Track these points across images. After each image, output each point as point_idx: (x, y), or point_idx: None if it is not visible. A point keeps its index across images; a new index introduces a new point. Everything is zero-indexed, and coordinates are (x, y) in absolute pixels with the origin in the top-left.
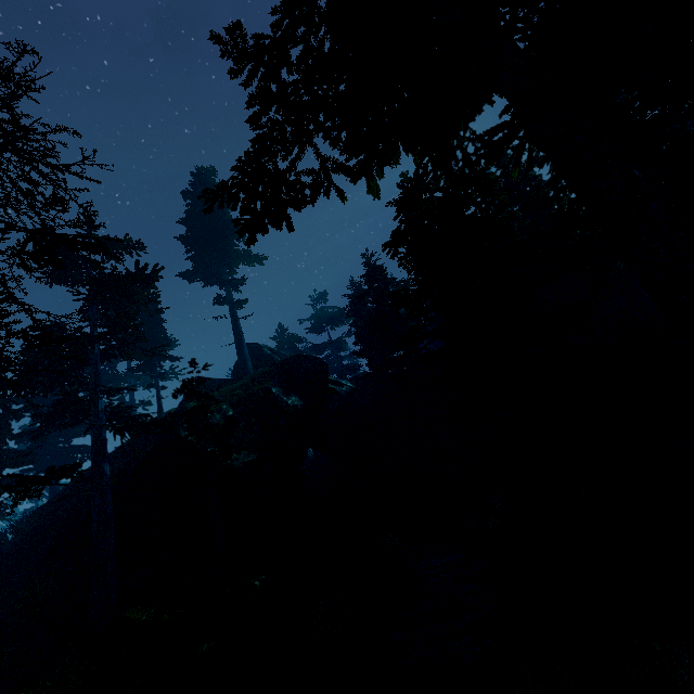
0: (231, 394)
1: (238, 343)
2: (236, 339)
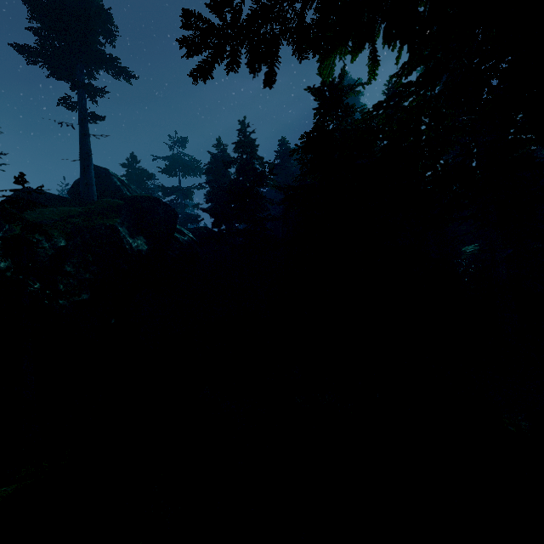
0: (67, 221)
1: (83, 162)
2: (82, 158)
